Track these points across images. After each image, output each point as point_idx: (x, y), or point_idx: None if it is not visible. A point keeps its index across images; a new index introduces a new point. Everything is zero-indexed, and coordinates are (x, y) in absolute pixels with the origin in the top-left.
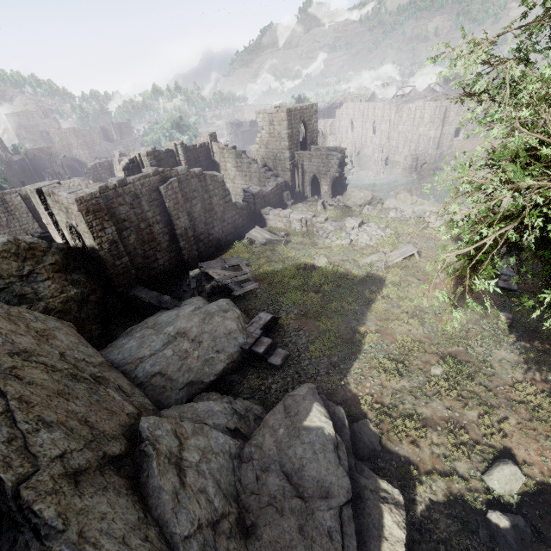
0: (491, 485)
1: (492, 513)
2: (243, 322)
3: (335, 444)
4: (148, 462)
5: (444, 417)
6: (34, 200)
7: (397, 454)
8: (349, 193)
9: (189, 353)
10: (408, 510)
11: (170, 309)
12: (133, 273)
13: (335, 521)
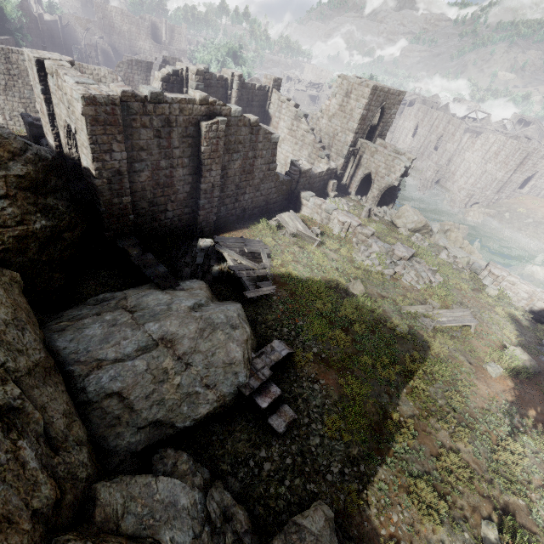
0: None
1: None
2: (250, 348)
3: None
4: None
5: None
6: (30, 72)
7: None
8: (403, 210)
9: (169, 376)
10: None
11: (161, 288)
12: (130, 218)
13: None
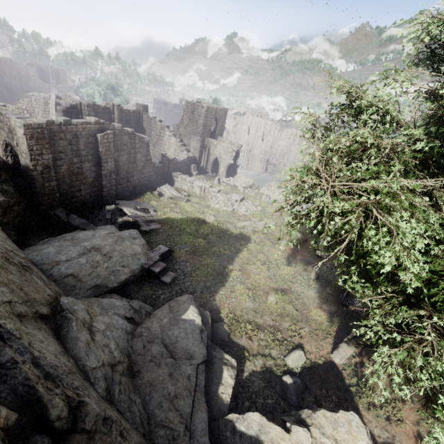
0: (288, 362)
1: (285, 376)
2: (146, 249)
3: (201, 330)
4: (68, 323)
5: (270, 325)
6: None
7: (238, 344)
8: (238, 176)
9: (100, 264)
10: (238, 375)
11: (86, 230)
12: (57, 196)
13: (193, 371)
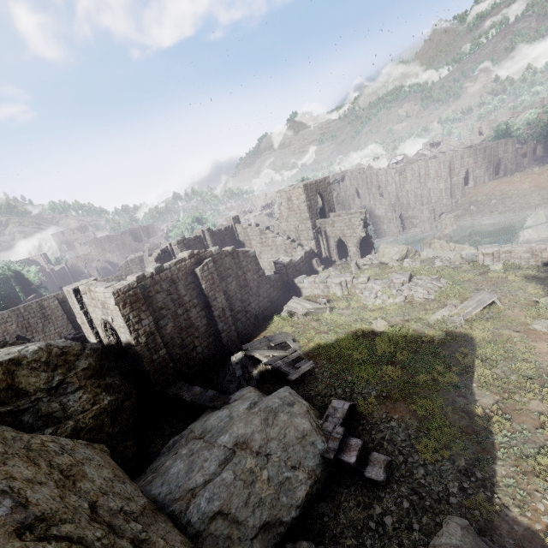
0: None
1: None
2: (315, 417)
3: None
4: None
5: None
6: (70, 300)
7: None
8: (382, 249)
9: (256, 474)
10: None
11: (217, 408)
12: (170, 367)
13: None
